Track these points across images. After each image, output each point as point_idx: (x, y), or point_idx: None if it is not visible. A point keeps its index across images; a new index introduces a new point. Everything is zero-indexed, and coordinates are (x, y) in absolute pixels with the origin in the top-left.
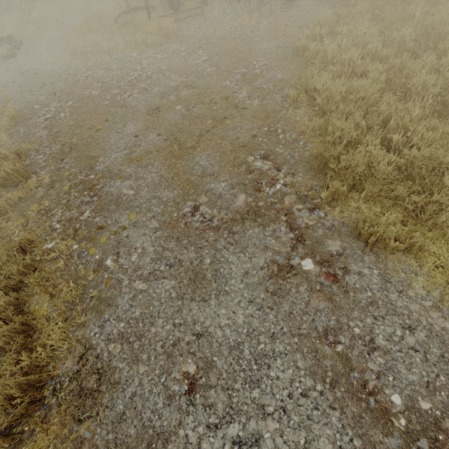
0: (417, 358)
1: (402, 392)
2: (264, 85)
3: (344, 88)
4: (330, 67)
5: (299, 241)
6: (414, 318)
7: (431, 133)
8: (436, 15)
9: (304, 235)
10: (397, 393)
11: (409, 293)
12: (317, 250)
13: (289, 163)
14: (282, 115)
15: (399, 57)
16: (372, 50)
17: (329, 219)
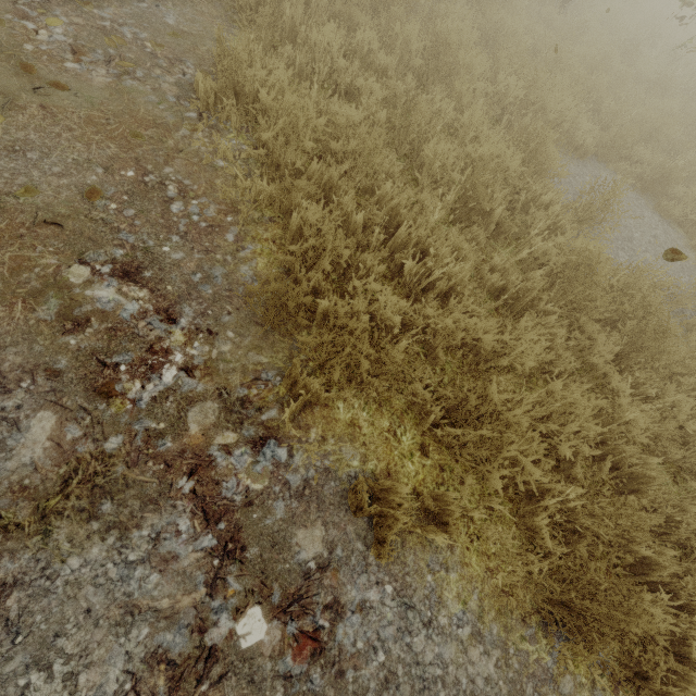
0: None
1: None
2: (125, 30)
3: (322, 122)
4: (288, 48)
5: (231, 555)
6: (452, 679)
7: (460, 268)
8: (448, 22)
9: (243, 530)
10: None
11: (441, 621)
12: (274, 570)
13: (199, 296)
14: (179, 141)
15: (400, 78)
16: (364, 44)
17: (298, 467)
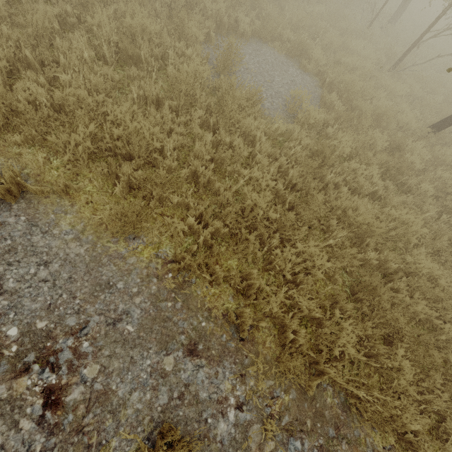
0: (46, 288)
1: (21, 323)
2: None
3: (0, 4)
4: None
5: None
6: (53, 253)
7: (93, 77)
8: None
9: None
10: (16, 326)
11: (54, 232)
12: None
13: None
14: None
15: None
16: None
17: None
